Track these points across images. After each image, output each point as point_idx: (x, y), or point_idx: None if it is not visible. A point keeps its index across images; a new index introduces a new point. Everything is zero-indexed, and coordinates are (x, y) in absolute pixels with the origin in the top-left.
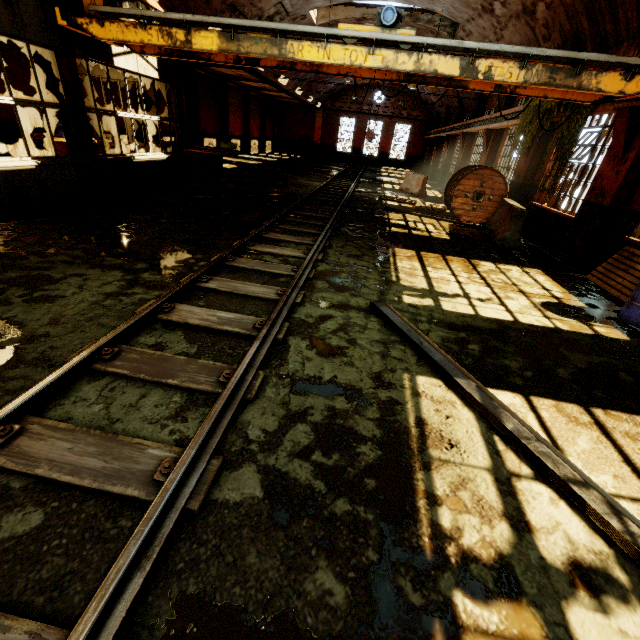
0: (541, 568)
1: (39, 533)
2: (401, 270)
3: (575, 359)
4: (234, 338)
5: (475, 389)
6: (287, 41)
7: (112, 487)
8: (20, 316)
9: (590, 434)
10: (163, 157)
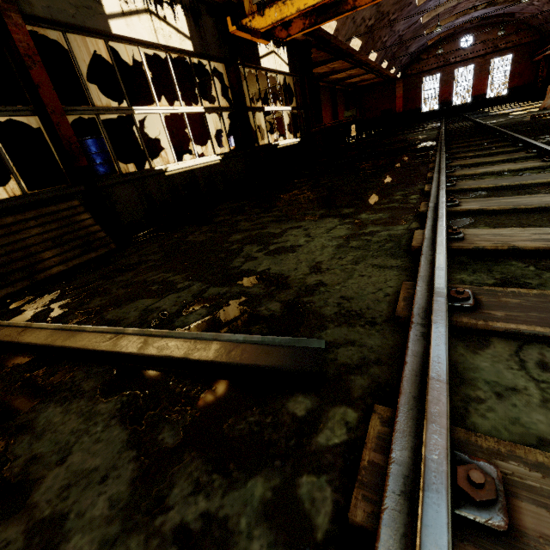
0: None
1: None
2: None
3: None
4: None
5: None
6: None
7: None
8: (274, 268)
9: None
10: (296, 141)
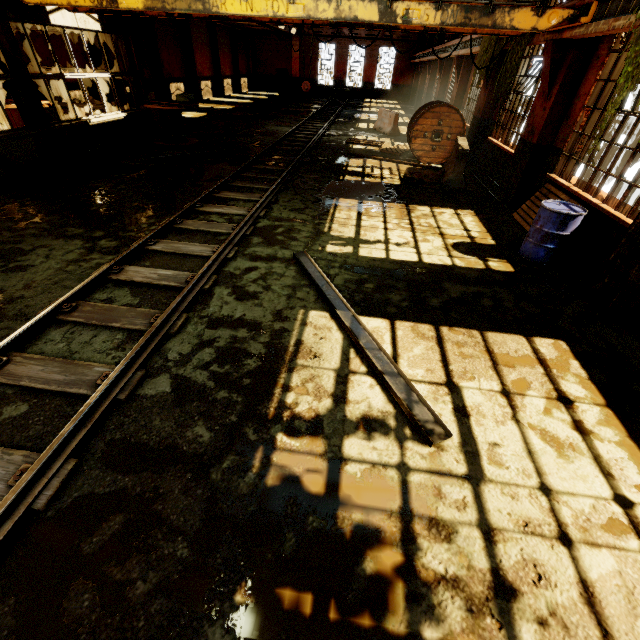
0: (341, 421)
1: (26, 415)
2: (336, 221)
3: (452, 290)
4: (170, 291)
5: (350, 318)
6: None
7: (70, 389)
8: (0, 284)
9: (427, 344)
10: (120, 116)
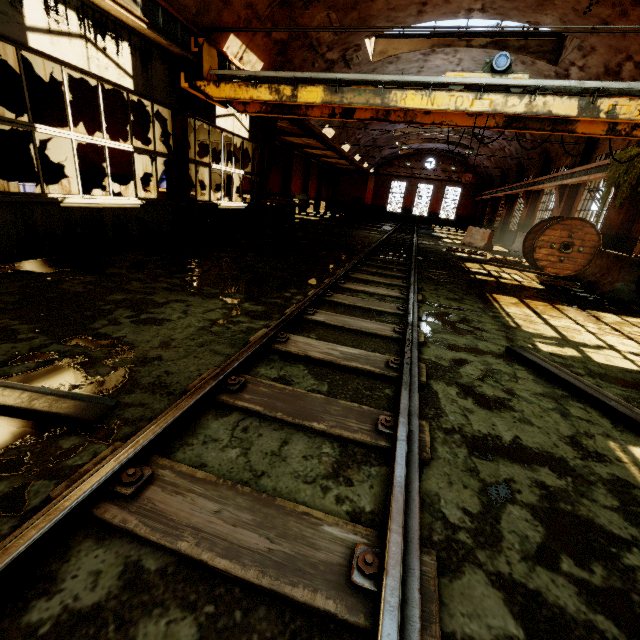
0: None
1: None
2: (514, 316)
3: None
4: (366, 377)
5: None
6: (391, 91)
7: (292, 589)
8: (130, 336)
9: None
10: (243, 206)
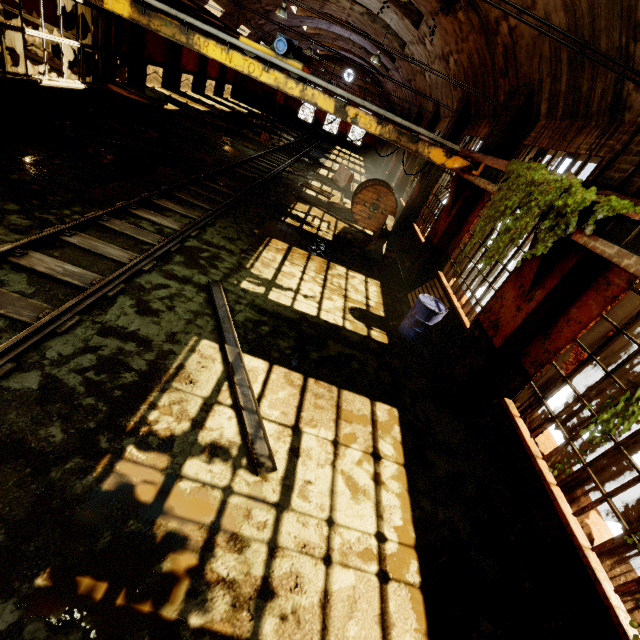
0: (191, 443)
1: None
2: (261, 259)
3: (333, 349)
4: (72, 288)
5: (235, 354)
6: (195, 34)
7: None
8: None
9: (292, 391)
10: (79, 87)
